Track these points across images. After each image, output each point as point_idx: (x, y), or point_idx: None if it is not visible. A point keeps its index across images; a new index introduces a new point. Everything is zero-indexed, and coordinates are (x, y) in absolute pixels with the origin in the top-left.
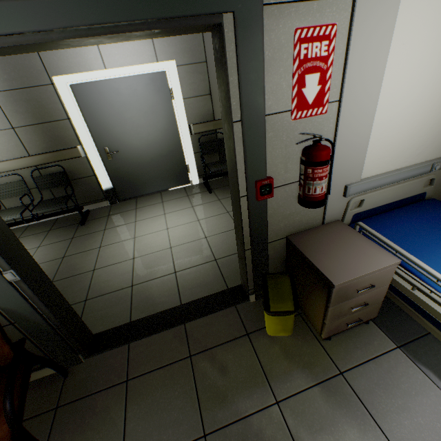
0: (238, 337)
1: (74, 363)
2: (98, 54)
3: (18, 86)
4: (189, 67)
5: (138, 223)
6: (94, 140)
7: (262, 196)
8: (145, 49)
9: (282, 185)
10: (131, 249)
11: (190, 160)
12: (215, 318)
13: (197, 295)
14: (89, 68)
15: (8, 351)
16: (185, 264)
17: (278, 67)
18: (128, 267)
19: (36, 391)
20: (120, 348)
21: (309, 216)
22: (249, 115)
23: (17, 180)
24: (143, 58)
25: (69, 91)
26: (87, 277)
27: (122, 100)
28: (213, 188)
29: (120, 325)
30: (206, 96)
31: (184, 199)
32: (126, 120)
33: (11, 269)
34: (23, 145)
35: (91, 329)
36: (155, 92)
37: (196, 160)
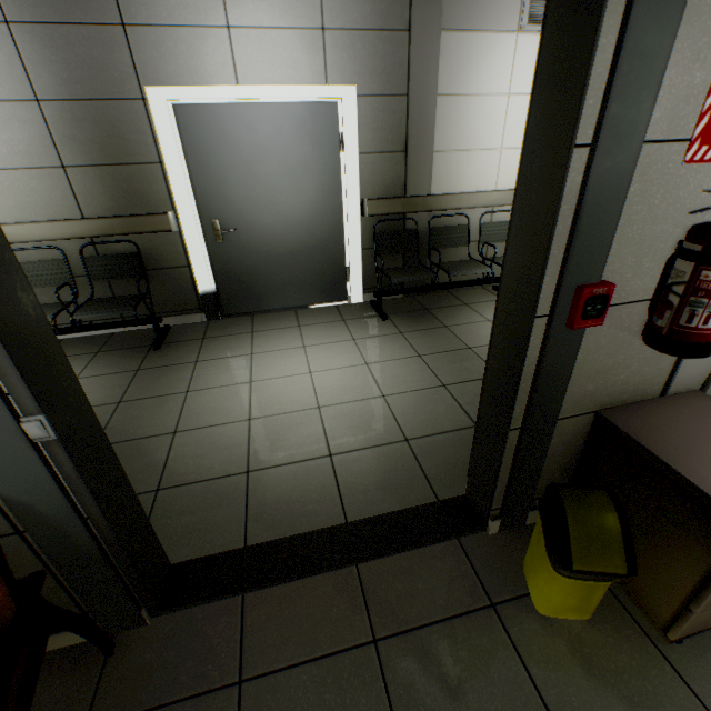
0: (474, 611)
1: (129, 625)
2: (229, 57)
3: (85, 95)
4: (378, 101)
5: (256, 357)
6: (197, 206)
7: (584, 319)
8: (308, 61)
9: (618, 304)
10: (245, 401)
11: (353, 261)
12: (419, 559)
13: (377, 507)
14: (209, 80)
15: (3, 598)
16: (348, 442)
17: (699, 32)
18: (239, 435)
19: (42, 679)
20: (224, 602)
21: (644, 374)
22: (613, 133)
23: (55, 258)
24: (304, 74)
25: (169, 116)
26: (162, 444)
27: (257, 142)
28: (388, 312)
29: (226, 551)
30: (397, 154)
31: (337, 325)
32: (257, 177)
33: (40, 414)
34: (76, 198)
35: (165, 552)
36: (314, 136)
37: (362, 262)
